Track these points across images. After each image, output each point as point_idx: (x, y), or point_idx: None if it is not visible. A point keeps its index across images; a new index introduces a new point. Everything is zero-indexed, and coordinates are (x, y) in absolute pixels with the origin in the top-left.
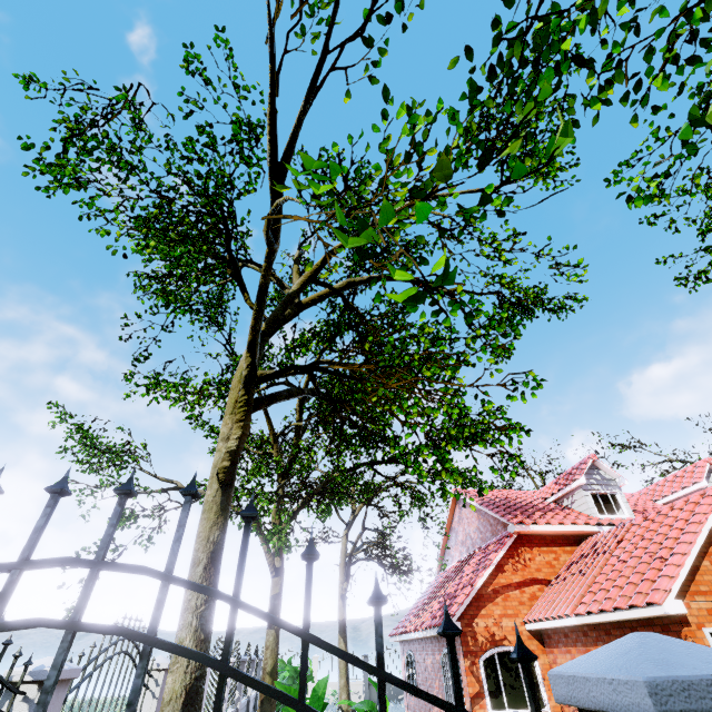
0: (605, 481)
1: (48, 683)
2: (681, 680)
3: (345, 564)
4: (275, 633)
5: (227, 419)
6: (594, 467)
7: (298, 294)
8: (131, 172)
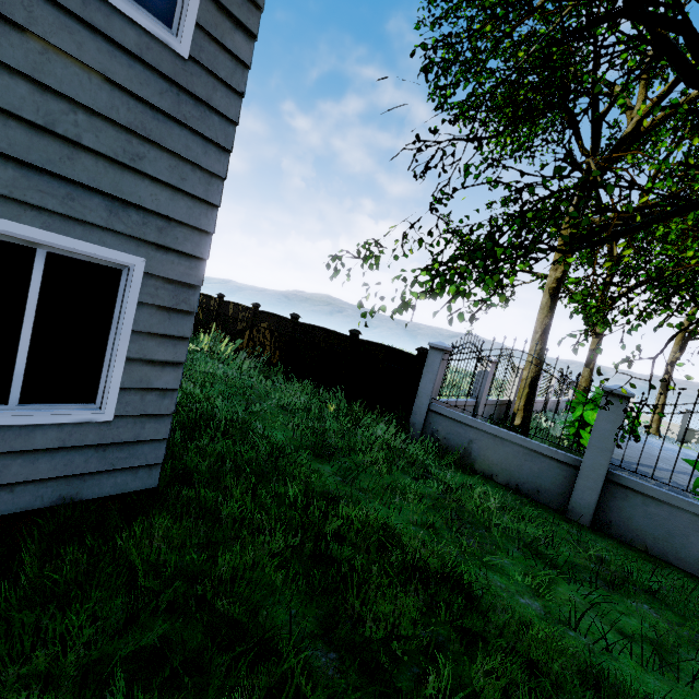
0: None
1: (519, 364)
2: (608, 388)
3: (682, 338)
4: (589, 371)
5: (556, 257)
6: None
7: (632, 134)
8: (490, 78)
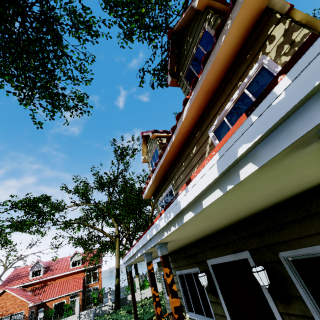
0: (40, 266)
1: None
2: None
3: None
4: None
5: None
6: (38, 262)
7: None
8: None
